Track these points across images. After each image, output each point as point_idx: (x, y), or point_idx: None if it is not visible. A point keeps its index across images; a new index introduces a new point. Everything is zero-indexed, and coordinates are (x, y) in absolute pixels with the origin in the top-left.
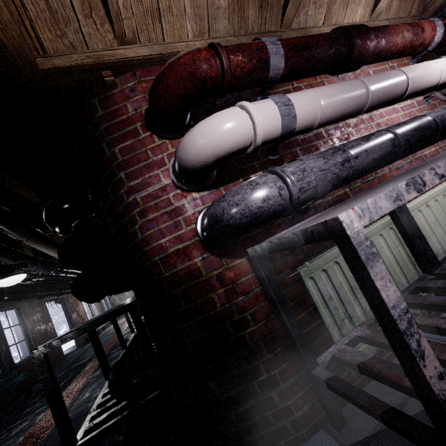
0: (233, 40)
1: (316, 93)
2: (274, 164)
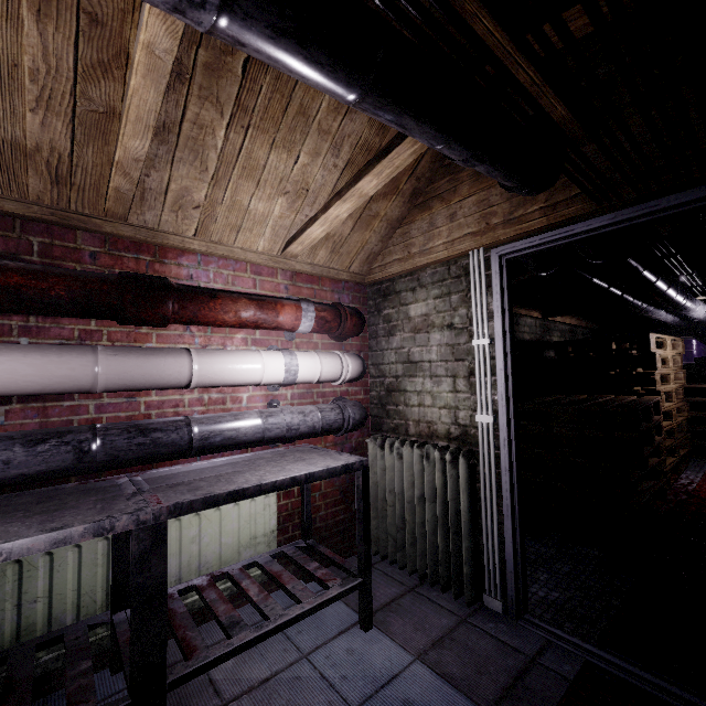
0: None
1: None
2: None
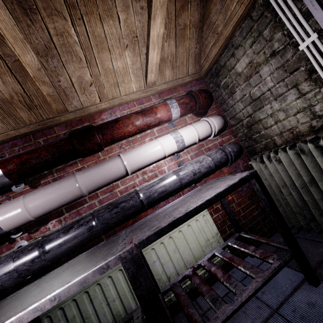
0: (13, 132)
1: (25, 203)
2: (40, 224)
